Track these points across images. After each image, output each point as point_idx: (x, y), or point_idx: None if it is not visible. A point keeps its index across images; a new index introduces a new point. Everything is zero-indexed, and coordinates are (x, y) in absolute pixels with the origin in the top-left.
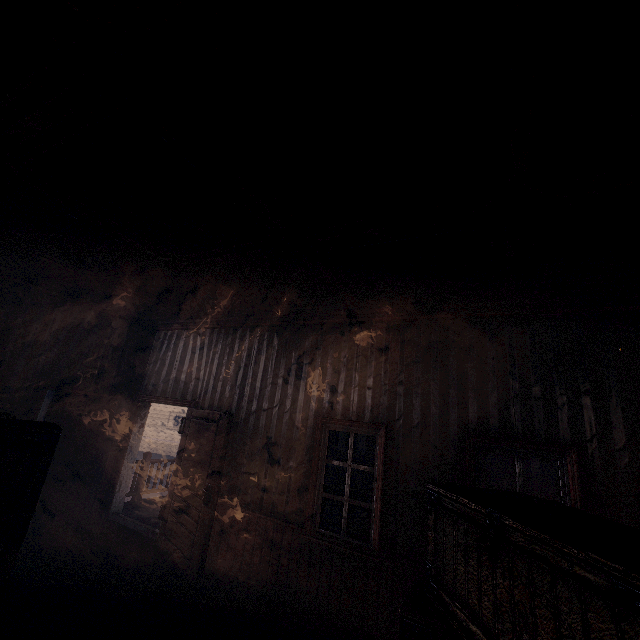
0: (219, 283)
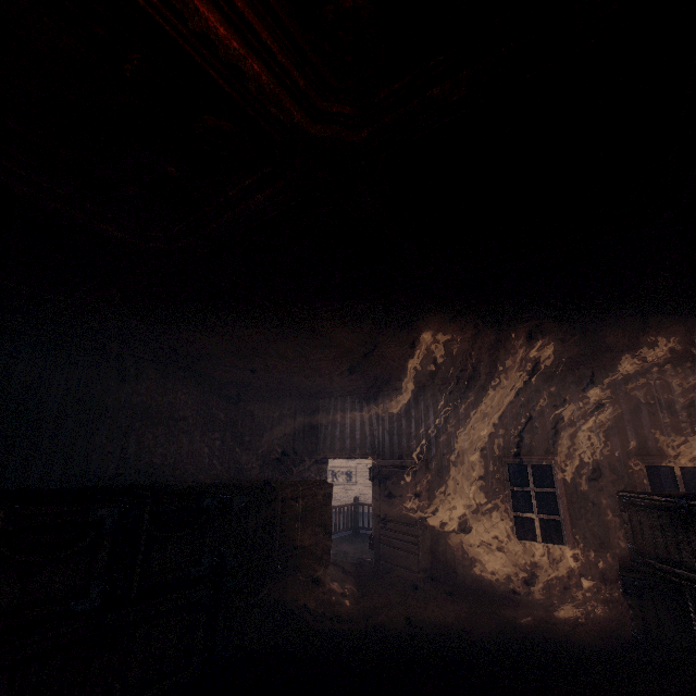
0: (405, 362)
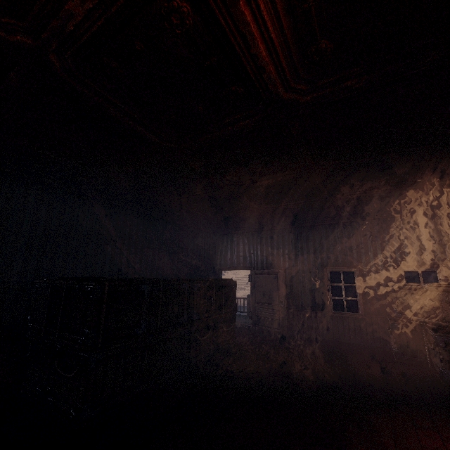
0: (276, 214)
